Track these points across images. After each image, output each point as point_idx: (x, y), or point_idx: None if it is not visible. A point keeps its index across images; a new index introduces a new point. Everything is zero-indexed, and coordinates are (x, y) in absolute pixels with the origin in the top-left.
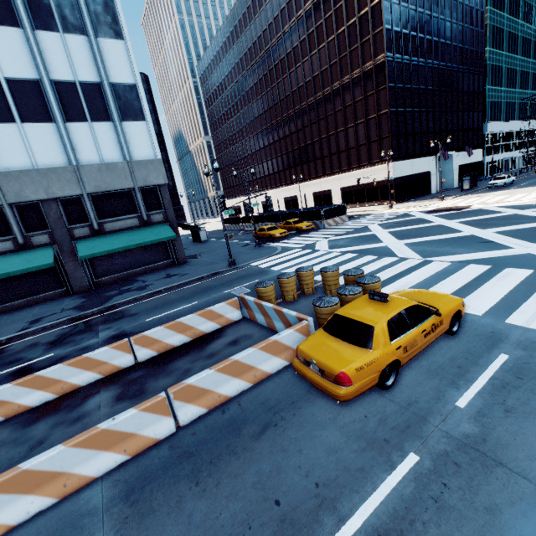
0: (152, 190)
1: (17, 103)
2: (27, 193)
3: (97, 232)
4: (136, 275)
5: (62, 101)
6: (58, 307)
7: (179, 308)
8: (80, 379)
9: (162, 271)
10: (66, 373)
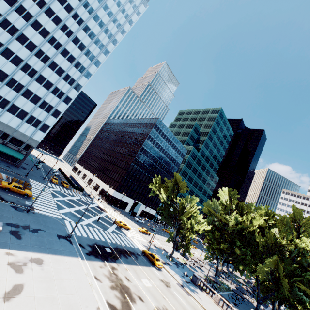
0: (30, 146)
1: (19, 113)
2: None
3: (4, 144)
4: (1, 160)
5: (29, 118)
6: None
7: None
8: None
9: (8, 164)
10: None
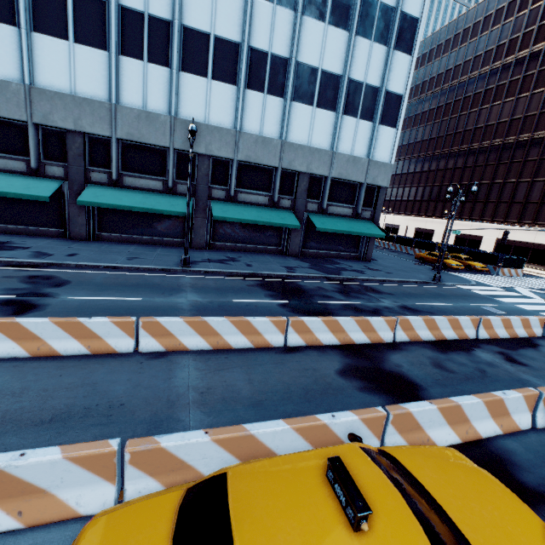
0: (372, 189)
1: (320, 91)
2: (296, 163)
3: (322, 211)
4: (328, 257)
5: (348, 97)
6: (291, 262)
7: (438, 304)
8: (447, 334)
9: (353, 262)
10: (443, 325)
